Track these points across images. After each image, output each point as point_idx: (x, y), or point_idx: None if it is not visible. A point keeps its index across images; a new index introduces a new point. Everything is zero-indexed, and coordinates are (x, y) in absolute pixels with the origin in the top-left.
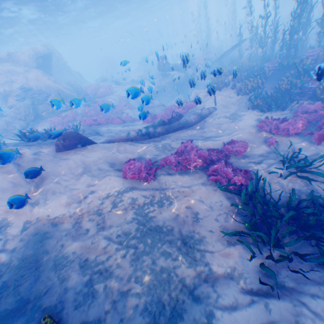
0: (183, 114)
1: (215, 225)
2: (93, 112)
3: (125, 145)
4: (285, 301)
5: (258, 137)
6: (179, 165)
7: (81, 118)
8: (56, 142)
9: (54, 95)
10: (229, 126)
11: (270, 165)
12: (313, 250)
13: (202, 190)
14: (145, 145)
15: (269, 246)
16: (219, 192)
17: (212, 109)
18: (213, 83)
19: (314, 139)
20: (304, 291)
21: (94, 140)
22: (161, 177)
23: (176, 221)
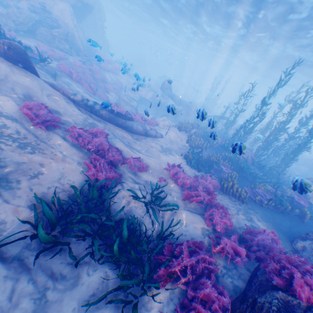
0: (135, 120)
1: (42, 190)
2: (81, 68)
3: (63, 98)
4: (5, 269)
5: (160, 171)
6: (78, 138)
7: (64, 63)
8: (0, 43)
9: (62, 31)
10: (154, 152)
11: (141, 190)
12: (82, 253)
13: (72, 166)
14: (79, 112)
15: (57, 229)
16: (82, 177)
17: (160, 135)
18: (182, 124)
19: (183, 195)
20: (31, 272)
21: (42, 75)
22: (54, 135)
23: (16, 166)
